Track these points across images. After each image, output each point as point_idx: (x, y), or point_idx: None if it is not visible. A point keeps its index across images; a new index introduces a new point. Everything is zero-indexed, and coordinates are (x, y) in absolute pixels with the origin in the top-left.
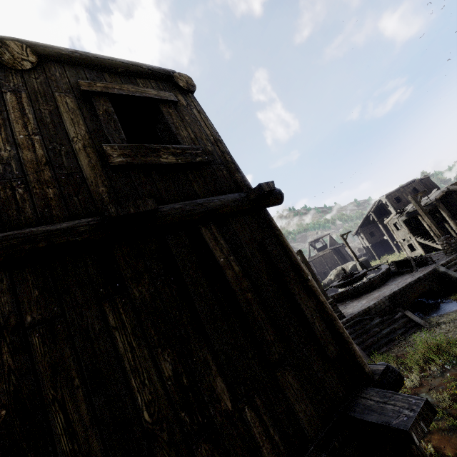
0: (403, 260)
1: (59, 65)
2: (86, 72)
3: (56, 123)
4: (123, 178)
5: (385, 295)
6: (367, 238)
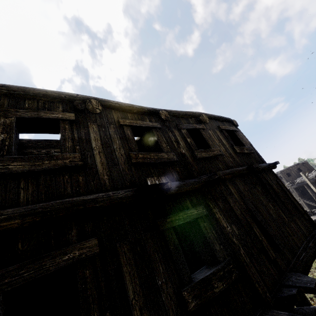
0: None
1: (210, 120)
2: (215, 121)
3: (220, 139)
4: (239, 156)
5: None
6: None
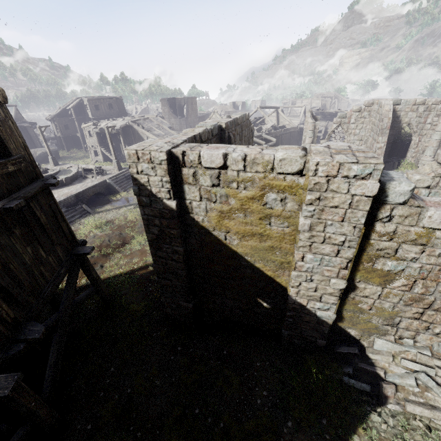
0: (90, 169)
1: None
2: None
3: None
4: None
5: (73, 194)
6: (61, 129)
